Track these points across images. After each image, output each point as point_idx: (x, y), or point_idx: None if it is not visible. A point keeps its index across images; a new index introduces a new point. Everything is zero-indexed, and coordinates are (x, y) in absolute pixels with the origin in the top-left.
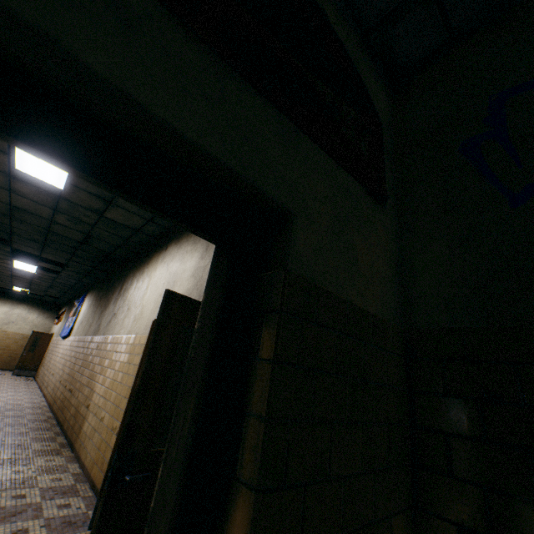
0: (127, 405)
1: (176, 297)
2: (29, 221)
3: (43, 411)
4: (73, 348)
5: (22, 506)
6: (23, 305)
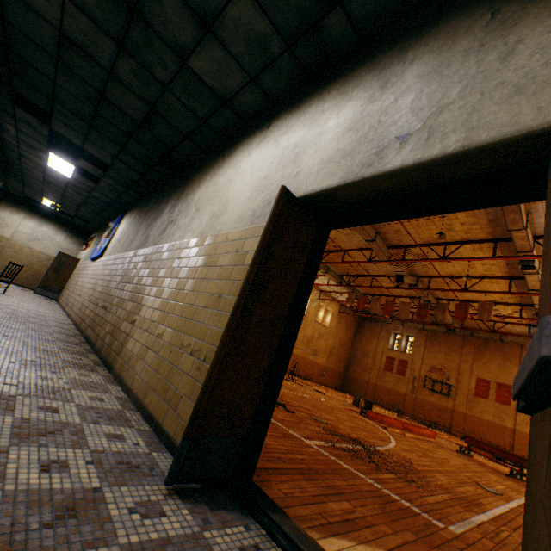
0: (236, 302)
1: None
2: (80, 73)
3: (69, 328)
4: (107, 266)
5: (53, 424)
6: (51, 224)
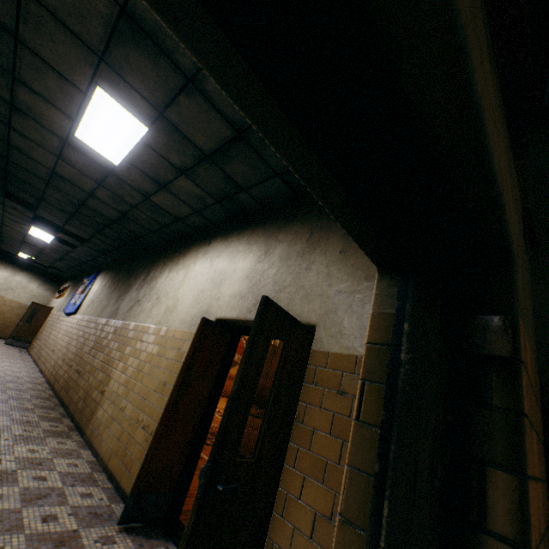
0: (168, 401)
1: (270, 304)
2: (66, 191)
3: (44, 388)
4: (81, 327)
5: (45, 490)
6: (25, 273)
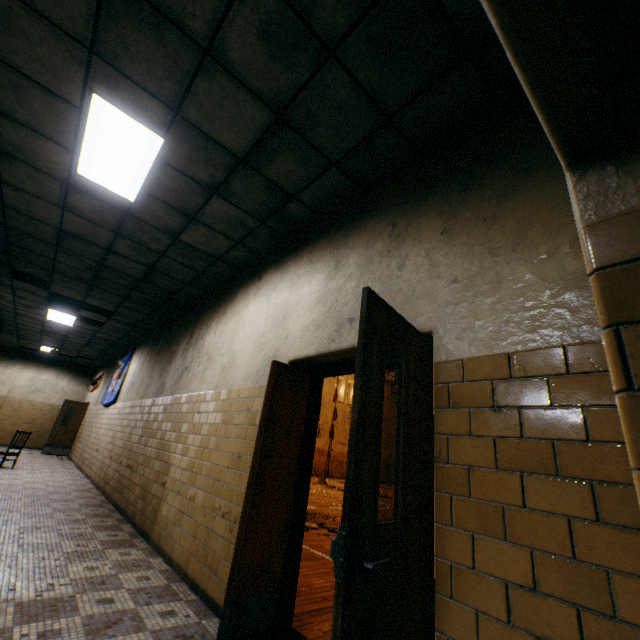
0: (250, 473)
1: (376, 300)
2: (79, 252)
3: (93, 494)
4: (125, 416)
5: (114, 614)
6: (51, 370)
